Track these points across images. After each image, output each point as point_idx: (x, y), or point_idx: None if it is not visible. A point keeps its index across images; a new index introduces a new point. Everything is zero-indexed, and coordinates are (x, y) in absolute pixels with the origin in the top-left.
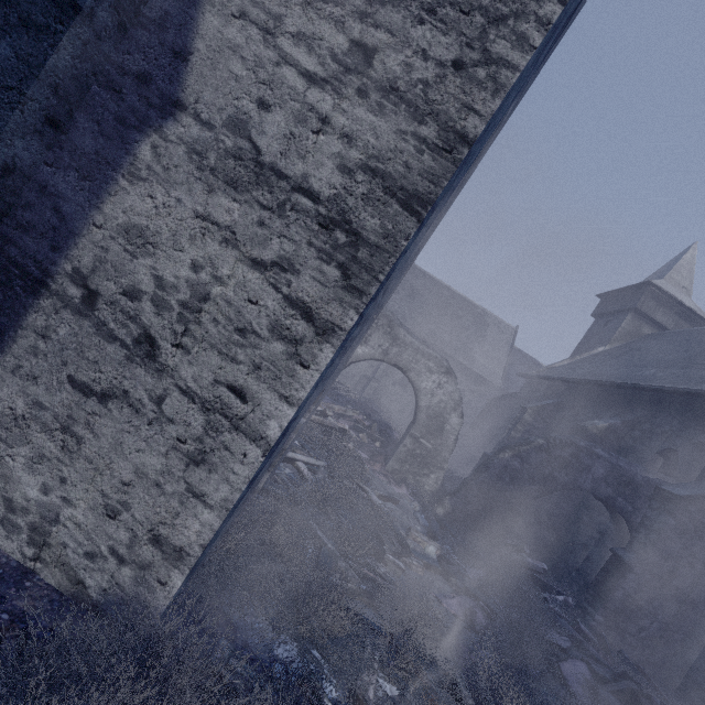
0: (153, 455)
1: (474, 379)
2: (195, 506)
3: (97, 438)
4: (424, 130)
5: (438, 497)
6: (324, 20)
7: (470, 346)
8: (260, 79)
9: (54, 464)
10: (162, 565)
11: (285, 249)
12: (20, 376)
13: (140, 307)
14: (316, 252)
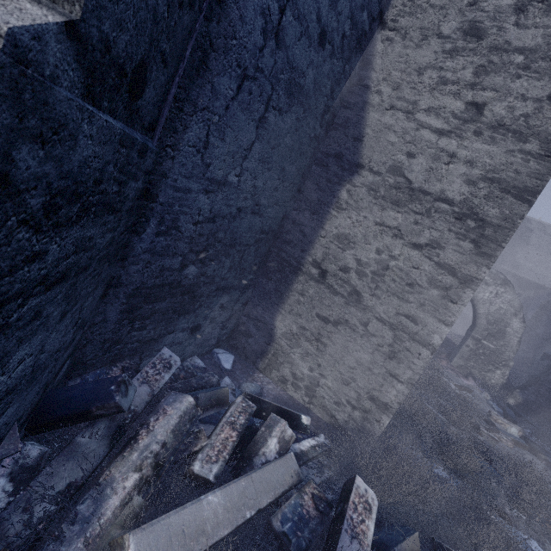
0: (365, 353)
1: (520, 283)
2: (392, 381)
3: (334, 344)
4: (528, 146)
5: (507, 389)
6: (445, 96)
7: (512, 253)
8: (406, 141)
9: (313, 357)
10: (376, 411)
11: (433, 235)
12: (293, 314)
13: (349, 276)
14: (454, 235)
